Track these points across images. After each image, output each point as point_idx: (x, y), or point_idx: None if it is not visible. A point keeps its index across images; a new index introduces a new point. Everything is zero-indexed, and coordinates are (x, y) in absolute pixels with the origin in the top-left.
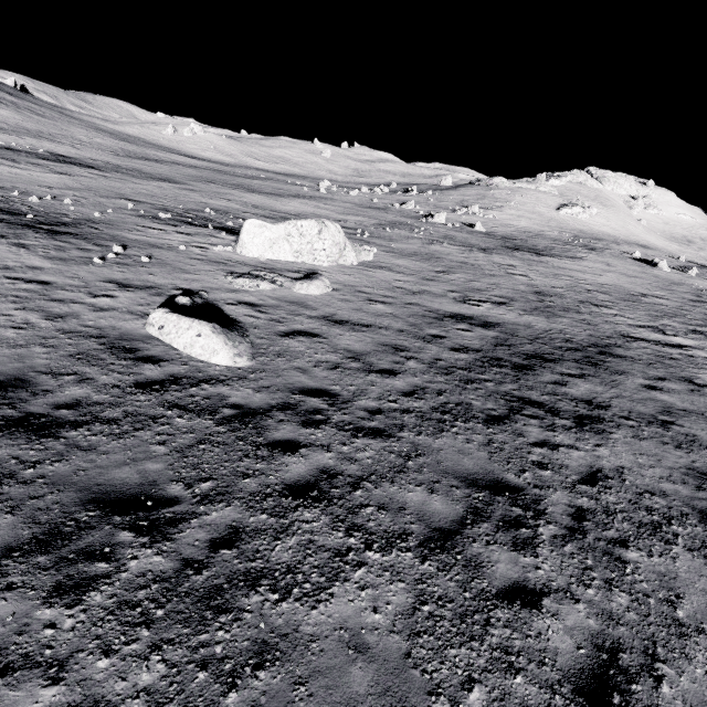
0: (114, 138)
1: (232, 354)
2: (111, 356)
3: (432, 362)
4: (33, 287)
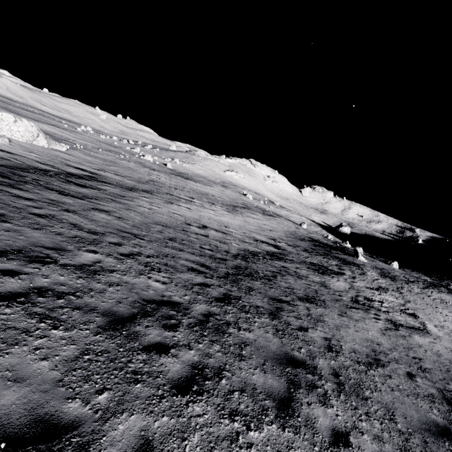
0: None
1: None
2: None
3: (30, 164)
4: None
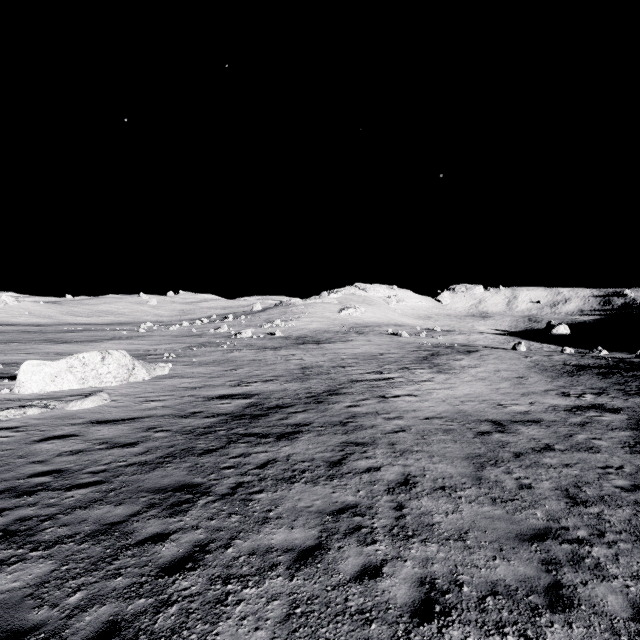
0: None
1: None
2: None
3: (179, 429)
4: None
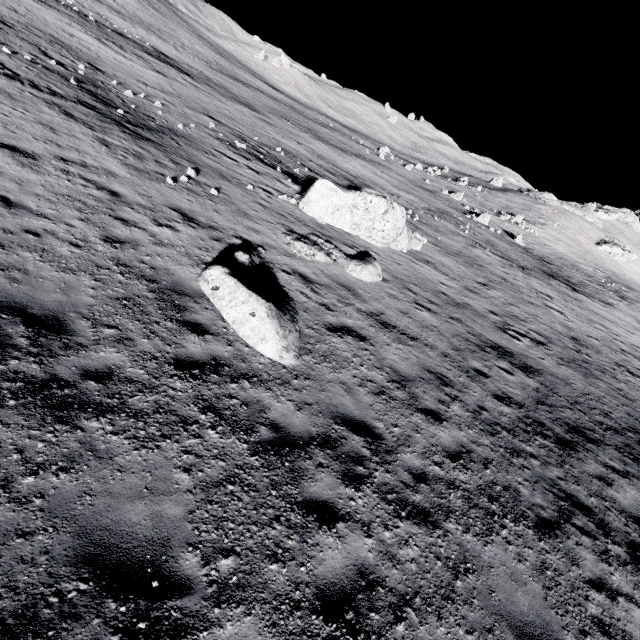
0: (212, 49)
1: (281, 346)
2: (157, 311)
3: (476, 411)
4: (102, 196)
